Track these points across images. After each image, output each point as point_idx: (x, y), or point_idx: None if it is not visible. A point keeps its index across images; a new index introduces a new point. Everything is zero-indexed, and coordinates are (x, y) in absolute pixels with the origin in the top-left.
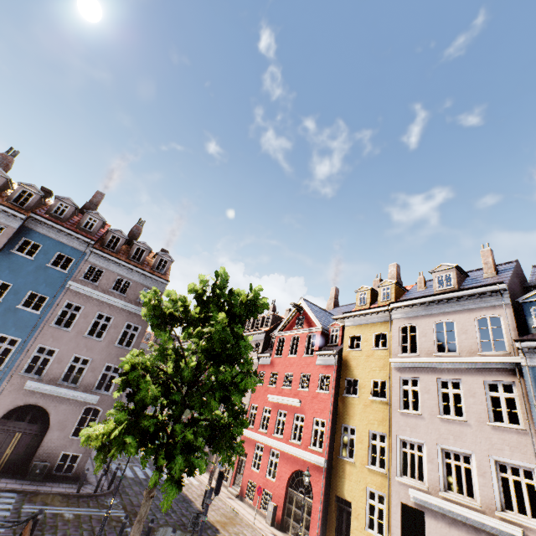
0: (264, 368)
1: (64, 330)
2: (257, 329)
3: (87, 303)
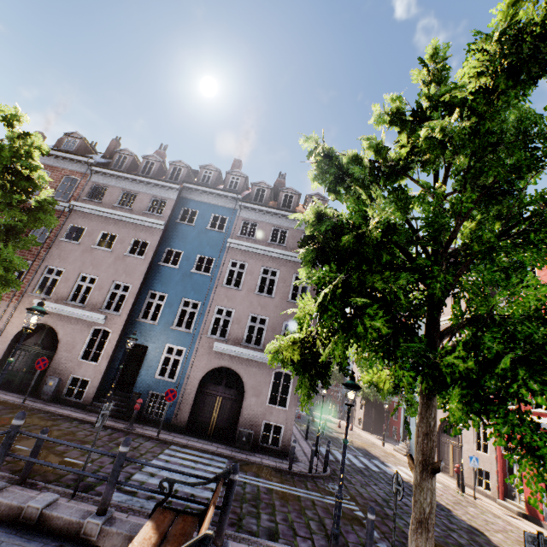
0: None
1: (235, 289)
2: None
3: (249, 259)
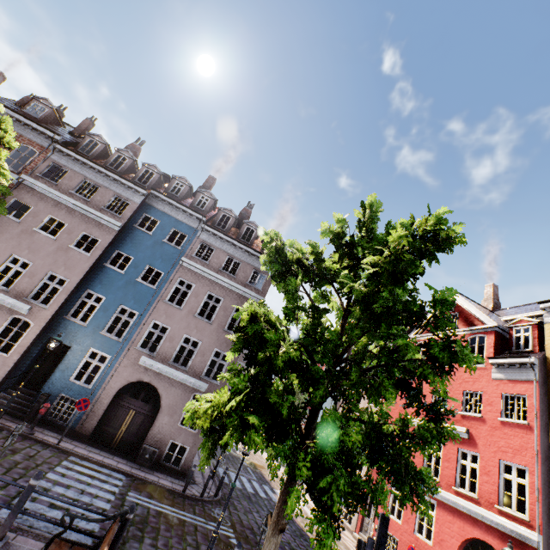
0: None
1: (176, 307)
2: None
3: (198, 282)
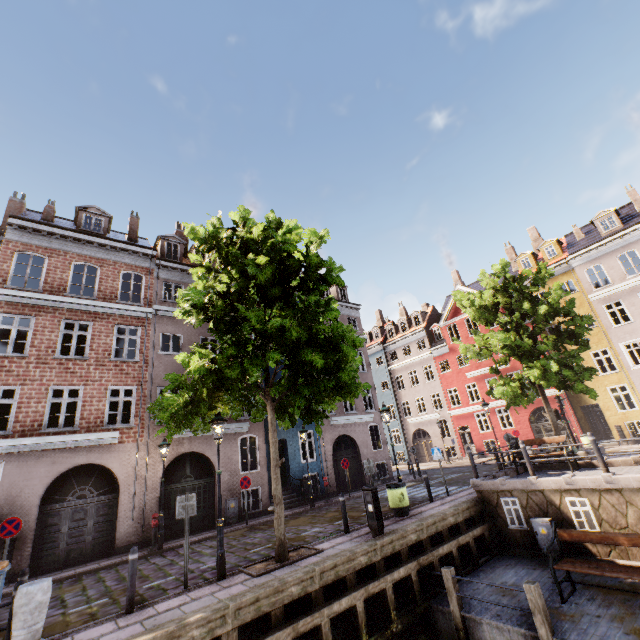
0: (444, 358)
1: None
2: (406, 332)
3: None
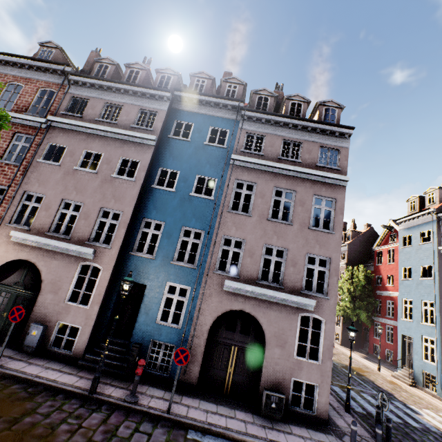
0: None
1: (244, 215)
2: None
3: (258, 179)
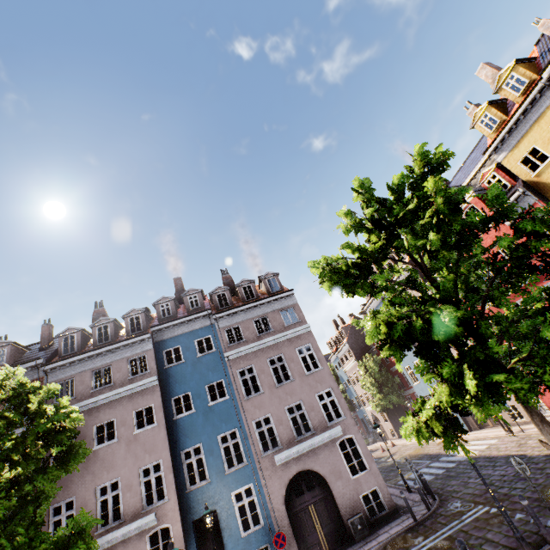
0: None
1: (258, 395)
2: None
3: (252, 360)
